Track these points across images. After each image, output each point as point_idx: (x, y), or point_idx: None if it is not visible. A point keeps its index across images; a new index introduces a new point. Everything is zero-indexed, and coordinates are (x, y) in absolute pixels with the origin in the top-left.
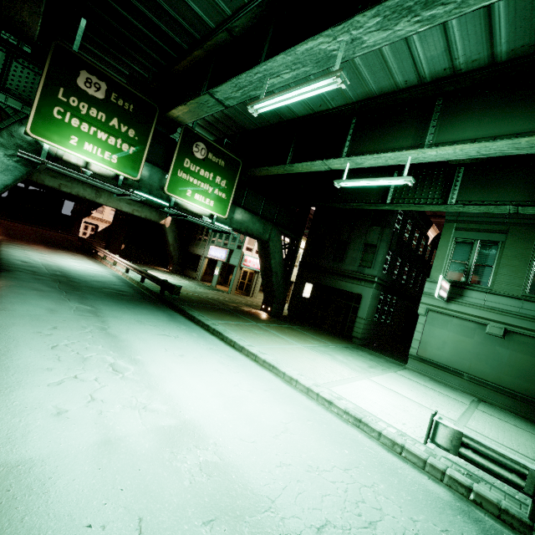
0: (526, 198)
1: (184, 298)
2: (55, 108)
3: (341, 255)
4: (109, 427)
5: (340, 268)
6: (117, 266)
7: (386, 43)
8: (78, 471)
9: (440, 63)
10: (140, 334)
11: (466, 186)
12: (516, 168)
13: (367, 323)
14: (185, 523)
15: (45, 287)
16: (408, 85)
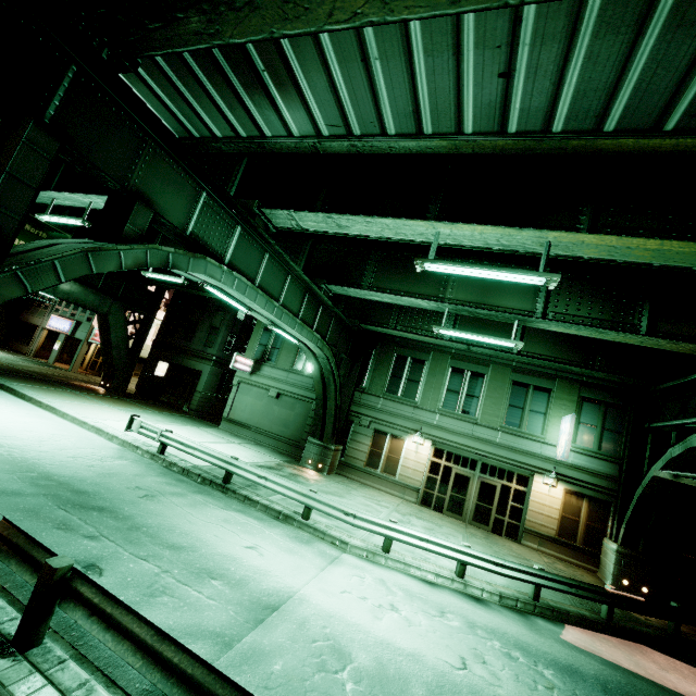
0: None
1: None
2: None
3: (192, 335)
4: None
5: (189, 347)
6: None
7: None
8: None
9: None
10: None
11: None
12: None
13: (205, 397)
14: None
15: None
16: None
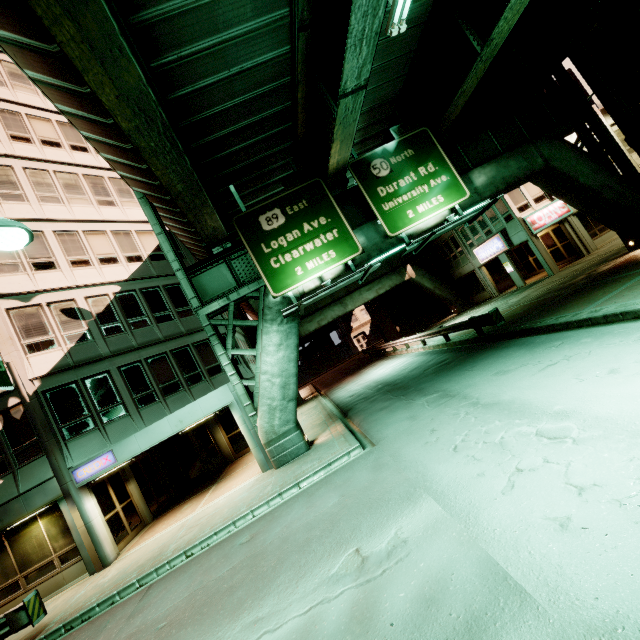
0: None
1: (508, 319)
2: (271, 262)
3: None
4: None
5: None
6: (411, 347)
7: None
8: None
9: None
10: (519, 385)
11: None
12: None
13: None
14: None
15: (385, 403)
16: None
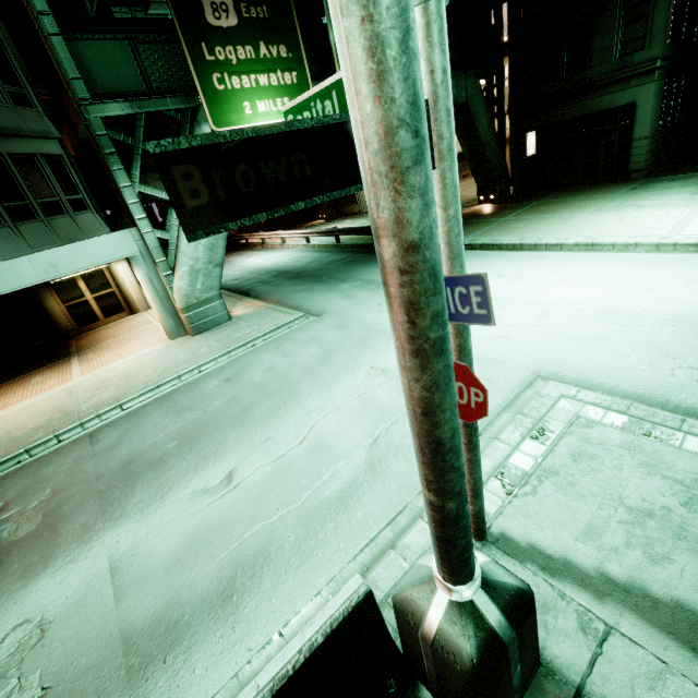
0: None
1: None
2: (213, 78)
3: (580, 56)
4: (554, 332)
5: (584, 80)
6: (286, 242)
7: None
8: (585, 354)
9: None
10: None
11: None
12: None
13: (650, 141)
14: None
15: (299, 287)
16: None
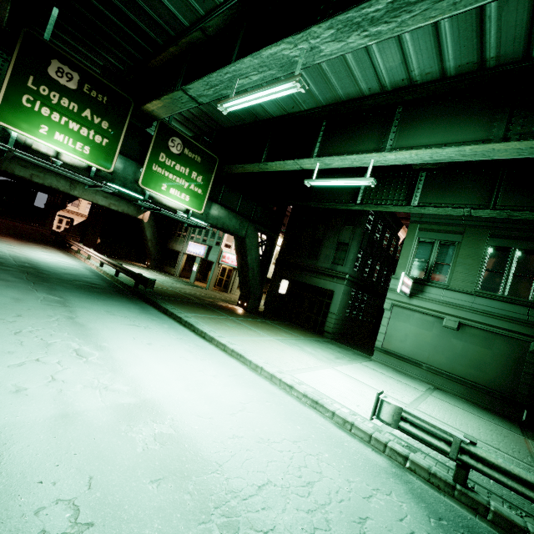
0: (478, 202)
1: (159, 292)
2: (24, 96)
3: (315, 253)
4: (68, 403)
5: (314, 265)
6: (91, 260)
7: (341, 53)
8: (34, 439)
9: (399, 73)
10: (108, 324)
11: (428, 190)
12: (470, 174)
13: (338, 318)
14: (134, 481)
15: (11, 278)
16: (372, 93)
